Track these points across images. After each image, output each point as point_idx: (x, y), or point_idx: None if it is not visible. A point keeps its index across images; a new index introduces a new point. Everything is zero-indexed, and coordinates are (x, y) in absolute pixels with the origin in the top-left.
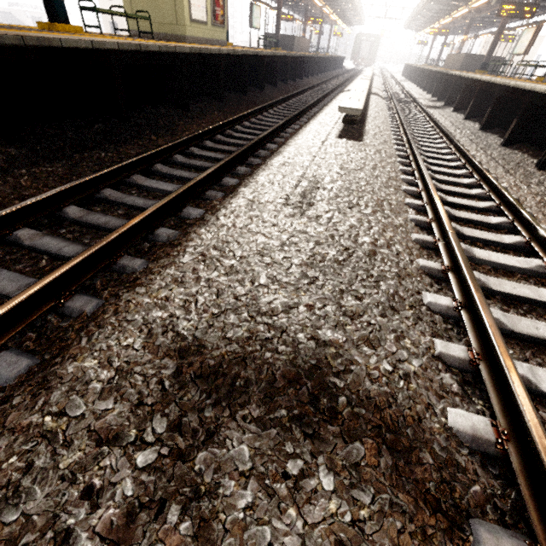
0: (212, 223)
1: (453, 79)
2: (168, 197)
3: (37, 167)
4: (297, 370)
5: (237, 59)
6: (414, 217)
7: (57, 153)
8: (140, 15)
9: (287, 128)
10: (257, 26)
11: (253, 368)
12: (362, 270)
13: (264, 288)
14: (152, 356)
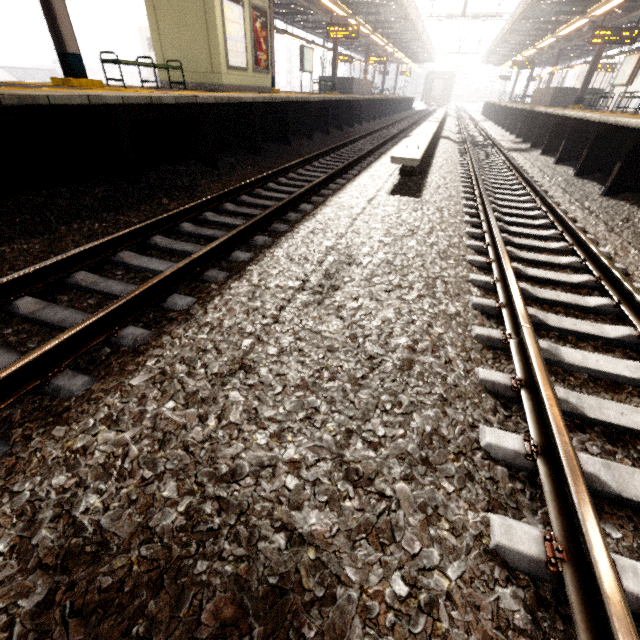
0: (196, 319)
1: (540, 117)
2: (147, 283)
3: (9, 245)
4: (241, 600)
5: (278, 106)
6: (478, 300)
7: (39, 226)
8: (170, 65)
9: (332, 183)
10: (309, 70)
11: (172, 593)
12: (386, 395)
13: (233, 429)
14: (19, 565)
